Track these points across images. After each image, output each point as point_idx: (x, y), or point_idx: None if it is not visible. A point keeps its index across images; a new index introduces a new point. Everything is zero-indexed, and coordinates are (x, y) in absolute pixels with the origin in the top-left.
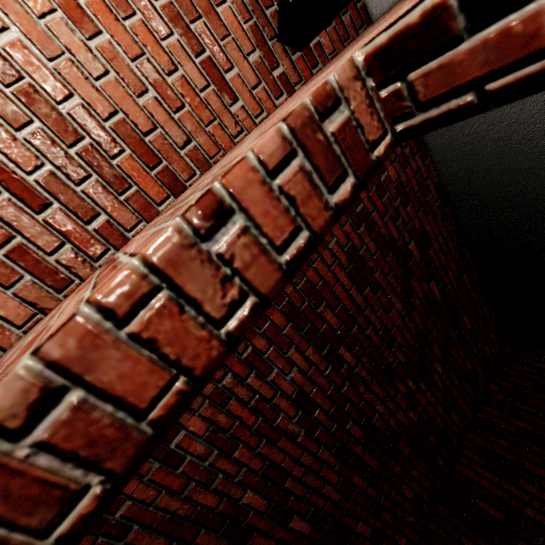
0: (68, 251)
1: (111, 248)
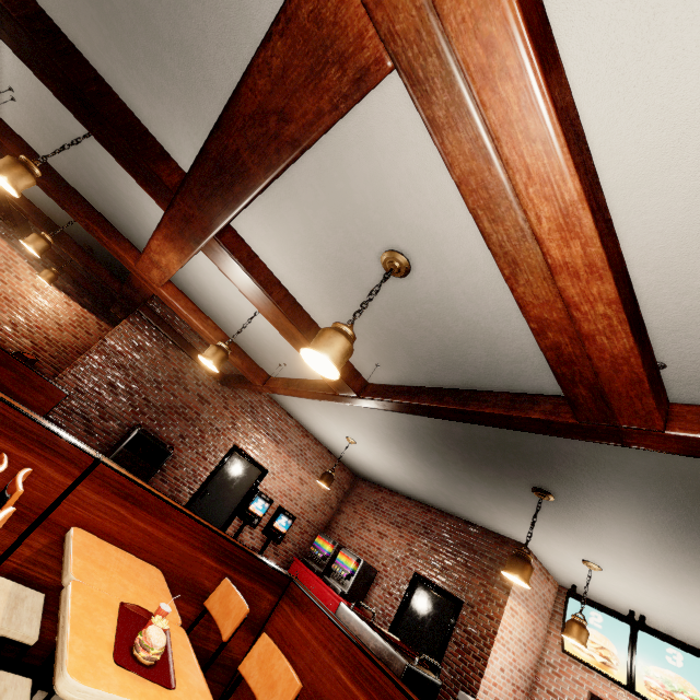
0: (526, 698)
1: (530, 693)
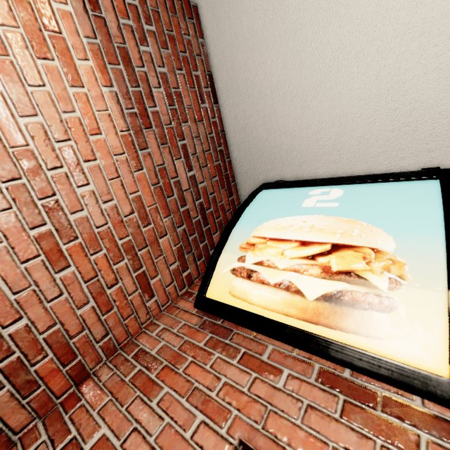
0: None
1: None
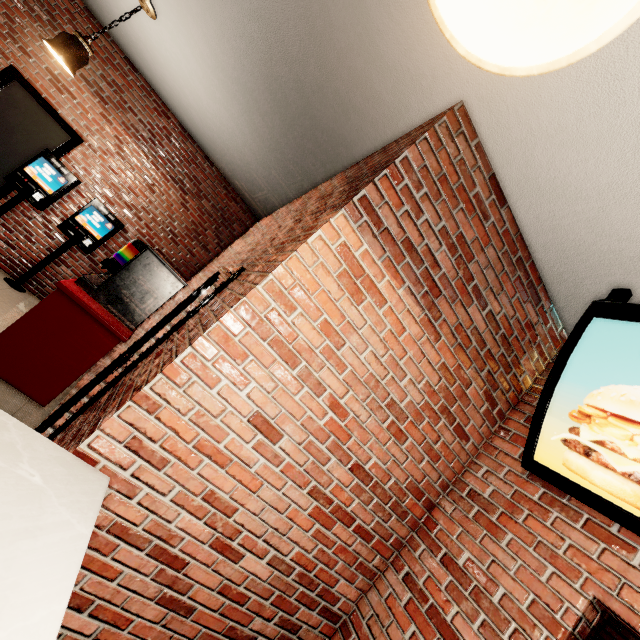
0: (377, 558)
1: (395, 551)
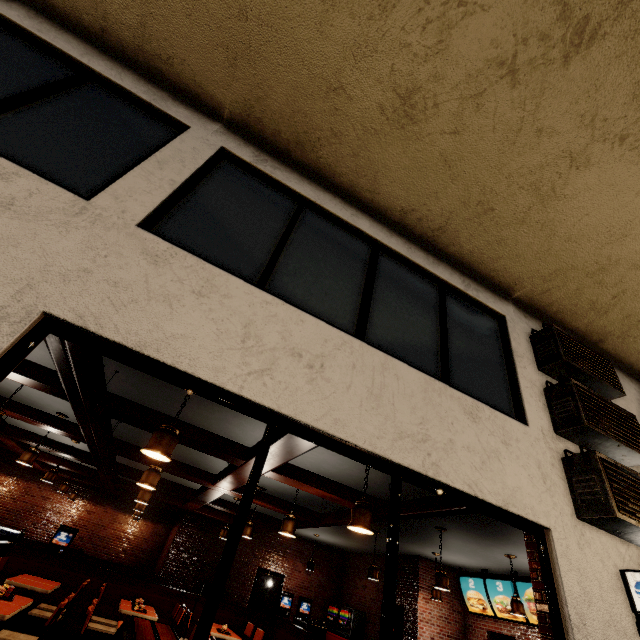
0: None
1: None
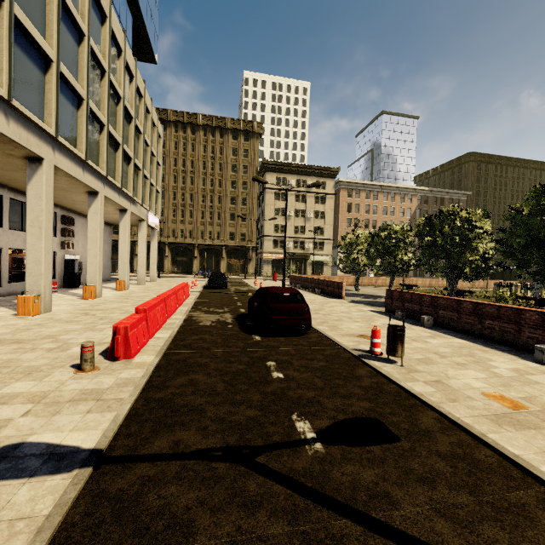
0: None
1: None
